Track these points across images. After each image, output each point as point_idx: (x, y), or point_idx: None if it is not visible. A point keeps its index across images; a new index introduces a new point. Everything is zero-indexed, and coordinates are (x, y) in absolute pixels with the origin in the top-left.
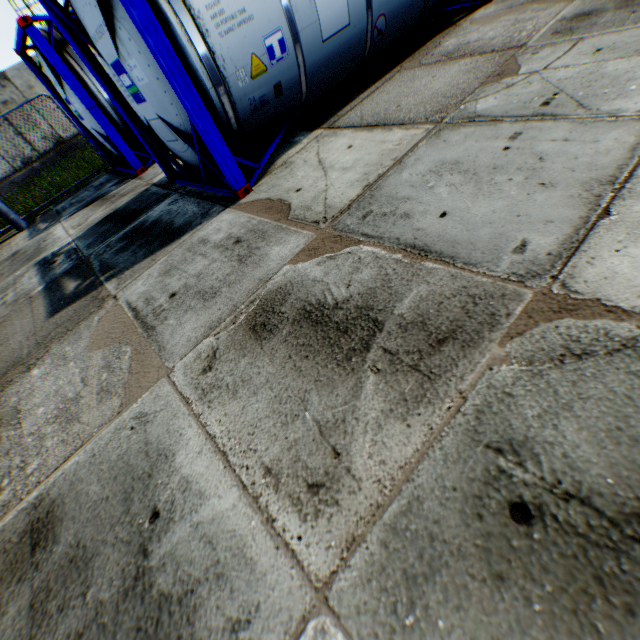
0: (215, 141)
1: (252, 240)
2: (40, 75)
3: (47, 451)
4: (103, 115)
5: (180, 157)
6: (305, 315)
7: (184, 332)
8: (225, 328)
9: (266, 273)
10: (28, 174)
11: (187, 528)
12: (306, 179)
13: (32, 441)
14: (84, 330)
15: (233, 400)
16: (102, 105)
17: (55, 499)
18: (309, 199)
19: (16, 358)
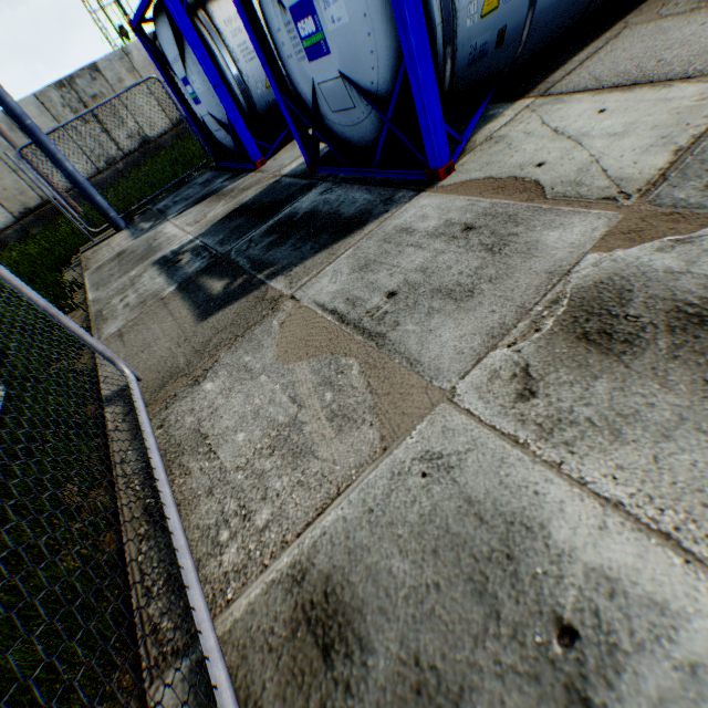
0: (430, 99)
1: (495, 225)
2: (155, 52)
3: (276, 495)
4: (228, 95)
5: (339, 135)
6: (690, 320)
7: (443, 341)
8: (523, 337)
9: (555, 264)
10: (111, 176)
11: (668, 671)
12: (545, 152)
13: (243, 478)
14: (261, 336)
15: (620, 445)
16: (228, 83)
17: (327, 573)
18: (570, 173)
19: (169, 368)
